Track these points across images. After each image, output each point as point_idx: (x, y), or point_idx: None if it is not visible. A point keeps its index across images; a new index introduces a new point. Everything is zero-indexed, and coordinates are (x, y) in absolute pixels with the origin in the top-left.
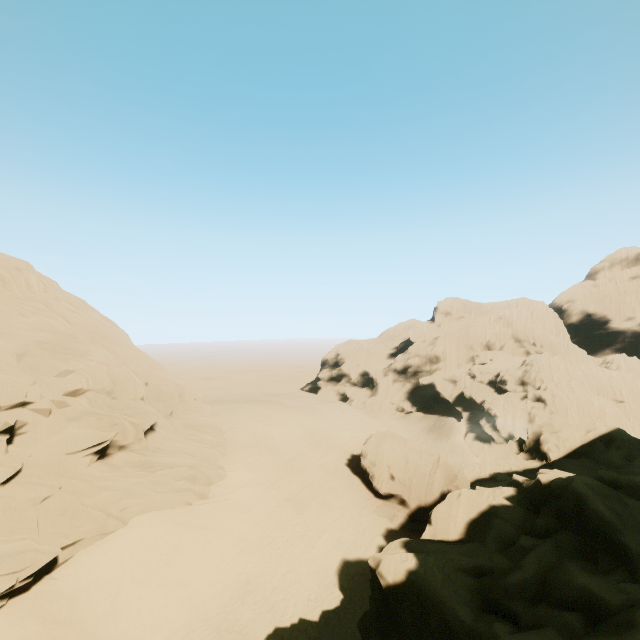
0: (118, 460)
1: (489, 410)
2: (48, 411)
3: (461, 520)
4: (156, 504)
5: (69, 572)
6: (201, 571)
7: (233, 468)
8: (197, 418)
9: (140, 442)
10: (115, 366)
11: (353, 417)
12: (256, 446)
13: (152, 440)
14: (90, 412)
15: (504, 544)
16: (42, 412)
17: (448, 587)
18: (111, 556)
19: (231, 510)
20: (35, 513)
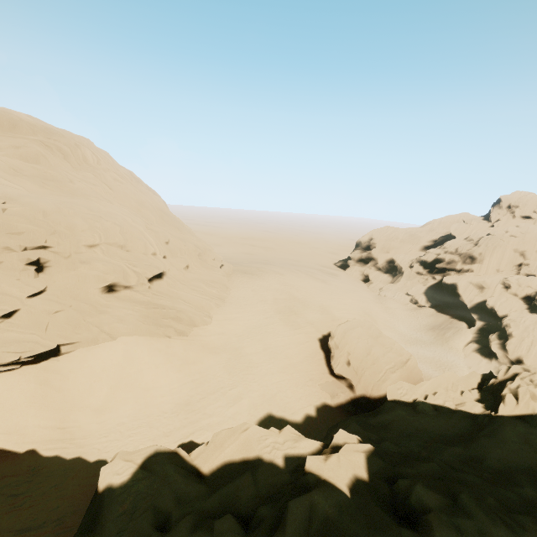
0: (124, 295)
1: (506, 327)
2: (66, 254)
3: (223, 456)
4: (140, 331)
5: (68, 359)
6: (159, 384)
7: (219, 318)
8: (210, 274)
9: (143, 286)
10: (130, 227)
11: (358, 299)
12: (248, 305)
13: (157, 285)
14: (100, 259)
15: (223, 508)
16: (61, 254)
17: (120, 522)
18: (98, 357)
19: (201, 349)
20: (47, 319)
